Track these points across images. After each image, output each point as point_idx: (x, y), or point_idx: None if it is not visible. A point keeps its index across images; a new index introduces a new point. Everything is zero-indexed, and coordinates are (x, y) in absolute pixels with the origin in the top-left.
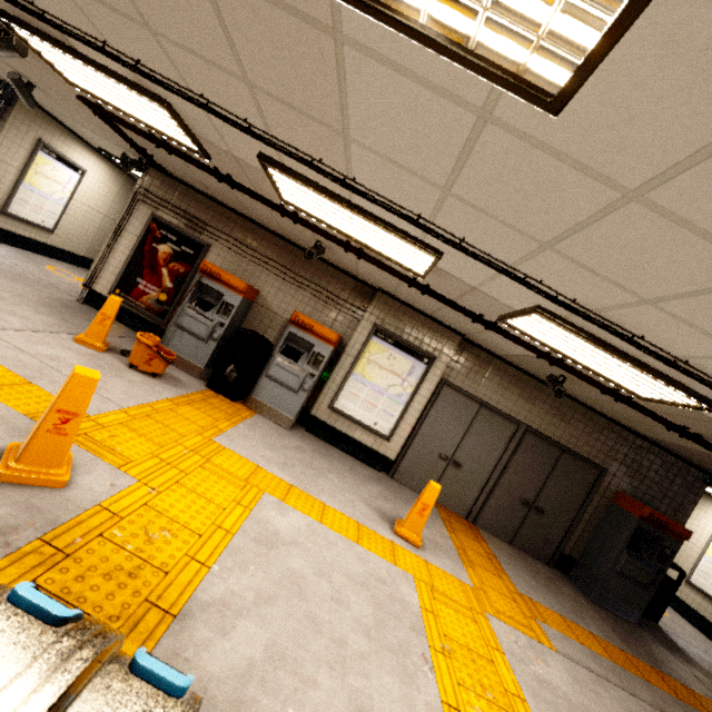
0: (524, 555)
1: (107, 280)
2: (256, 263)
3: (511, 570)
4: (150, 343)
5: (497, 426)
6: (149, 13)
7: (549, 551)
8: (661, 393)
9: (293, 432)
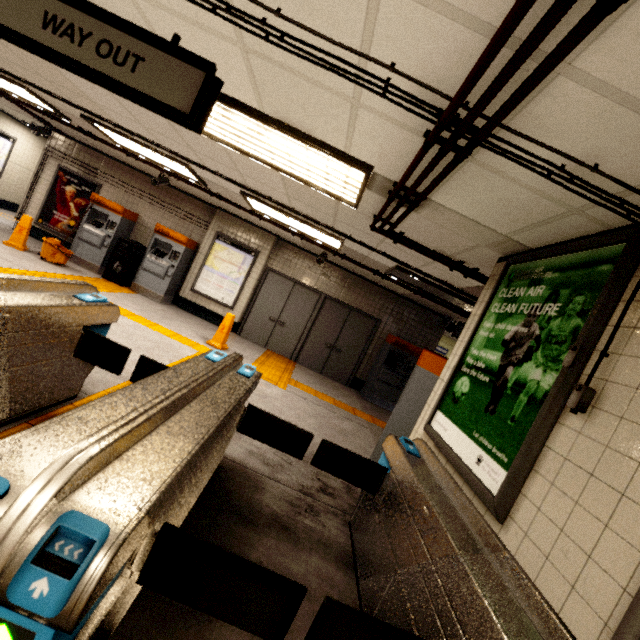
0: (328, 379)
1: (32, 214)
2: (135, 195)
3: (300, 376)
4: (52, 243)
5: (307, 296)
6: None
7: (346, 376)
8: (329, 240)
9: (164, 305)
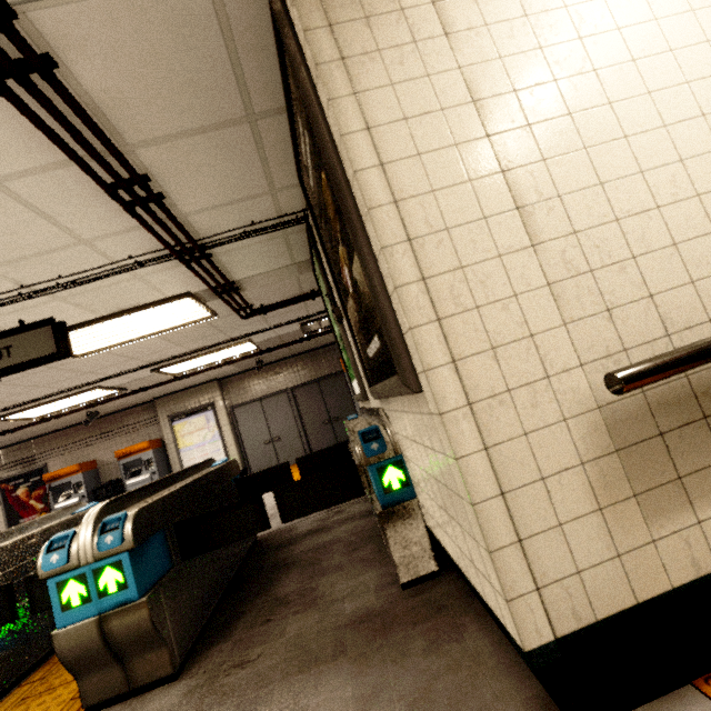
0: None
1: None
2: (80, 448)
3: None
4: None
5: (277, 402)
6: None
7: None
8: (242, 348)
9: None
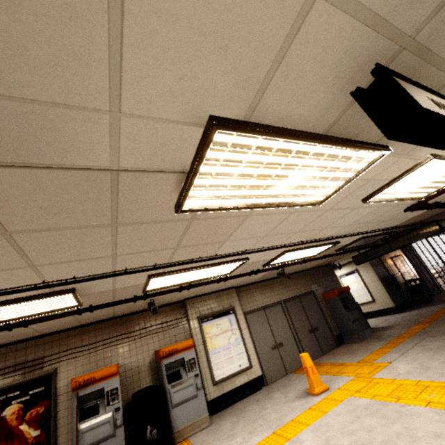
0: (331, 352)
1: None
2: (101, 349)
3: (341, 360)
4: None
5: (275, 311)
6: (124, 249)
7: (332, 341)
8: (321, 250)
9: (213, 422)
